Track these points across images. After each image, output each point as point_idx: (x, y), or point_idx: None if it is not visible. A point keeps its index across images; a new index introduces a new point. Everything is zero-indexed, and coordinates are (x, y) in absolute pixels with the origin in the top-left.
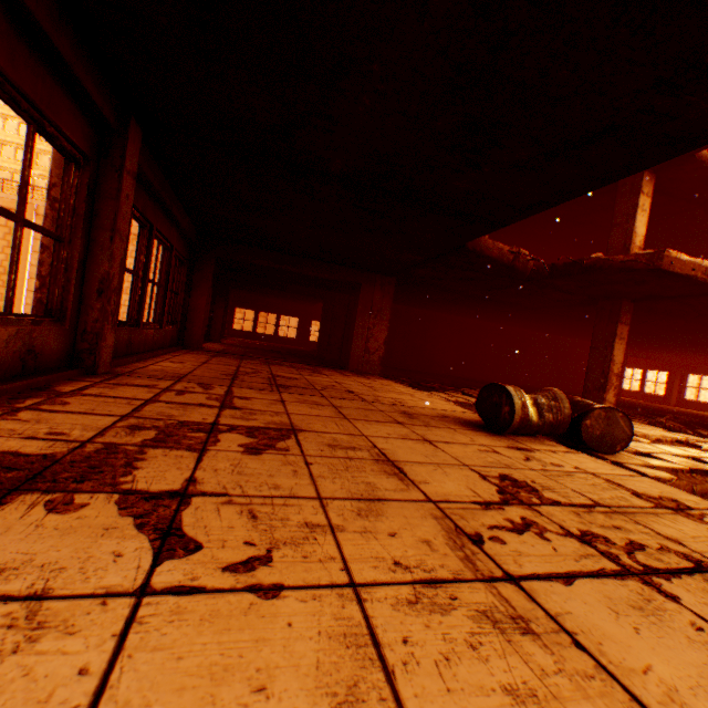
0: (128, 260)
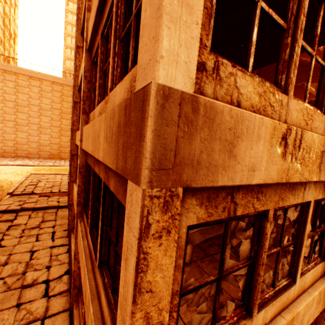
0: (1, 84)
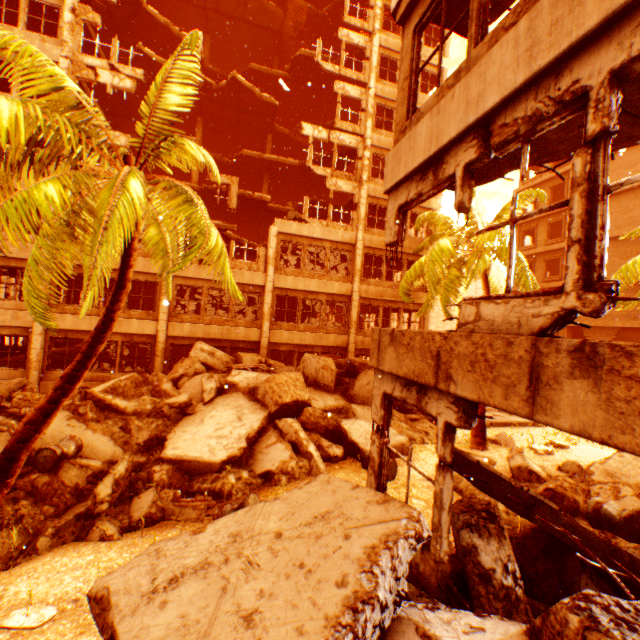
0: None
